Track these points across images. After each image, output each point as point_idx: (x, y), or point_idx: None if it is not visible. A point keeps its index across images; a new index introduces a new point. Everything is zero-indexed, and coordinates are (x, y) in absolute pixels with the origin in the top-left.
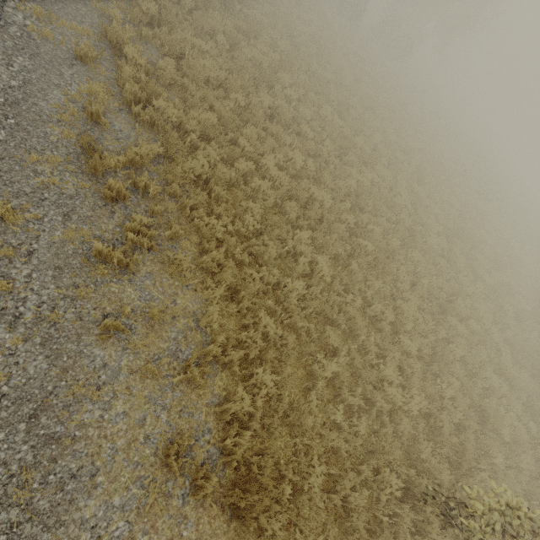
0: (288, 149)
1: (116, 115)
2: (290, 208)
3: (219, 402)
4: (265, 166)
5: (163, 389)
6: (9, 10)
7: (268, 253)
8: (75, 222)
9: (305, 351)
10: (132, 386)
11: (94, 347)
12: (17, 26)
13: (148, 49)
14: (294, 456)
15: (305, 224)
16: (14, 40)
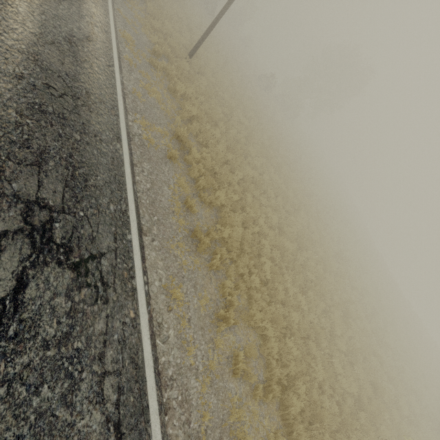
0: (267, 211)
1: (193, 199)
2: (275, 255)
3: (279, 406)
4: (259, 225)
5: (260, 404)
6: (131, 124)
7: (278, 294)
8: (199, 290)
9: (303, 361)
10: (249, 405)
11: (229, 382)
12: (136, 136)
13: (191, 138)
14: (311, 434)
15: (283, 265)
16: (139, 149)
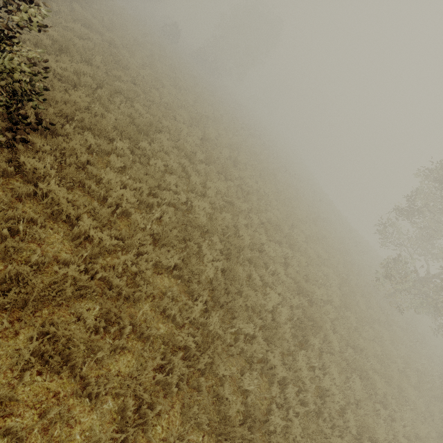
0: None
1: None
2: None
3: None
4: None
5: None
6: None
7: None
8: None
9: None
10: None
11: None
12: None
13: None
14: None
15: None
16: None
